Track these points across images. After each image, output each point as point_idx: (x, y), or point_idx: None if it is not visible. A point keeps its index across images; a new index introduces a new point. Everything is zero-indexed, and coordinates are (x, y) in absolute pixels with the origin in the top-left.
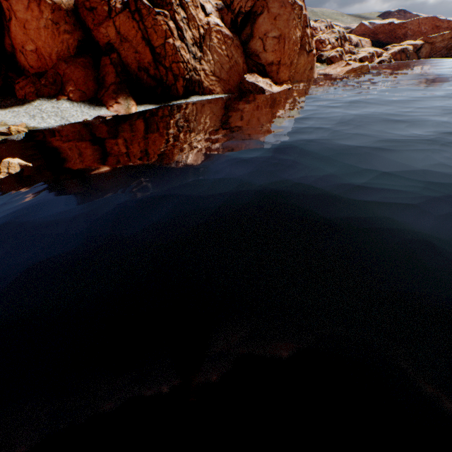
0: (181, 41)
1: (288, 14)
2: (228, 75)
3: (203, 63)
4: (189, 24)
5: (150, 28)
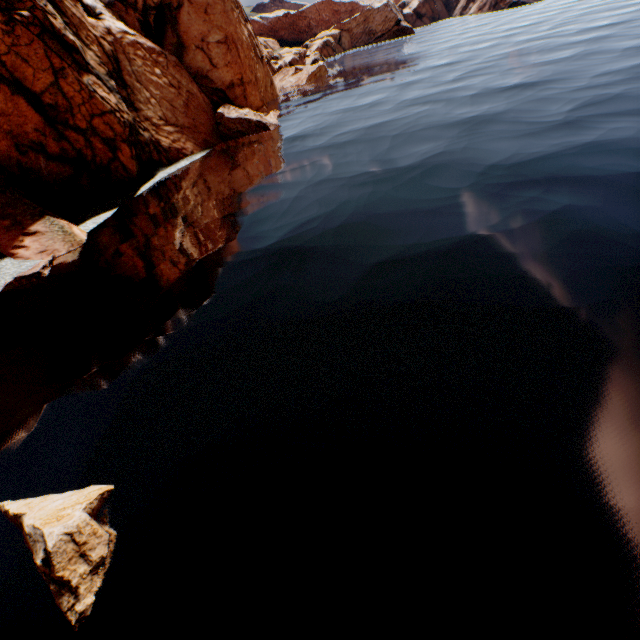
0: (85, 71)
1: (221, 2)
2: (189, 118)
3: (141, 107)
4: (80, 35)
5: (5, 53)
